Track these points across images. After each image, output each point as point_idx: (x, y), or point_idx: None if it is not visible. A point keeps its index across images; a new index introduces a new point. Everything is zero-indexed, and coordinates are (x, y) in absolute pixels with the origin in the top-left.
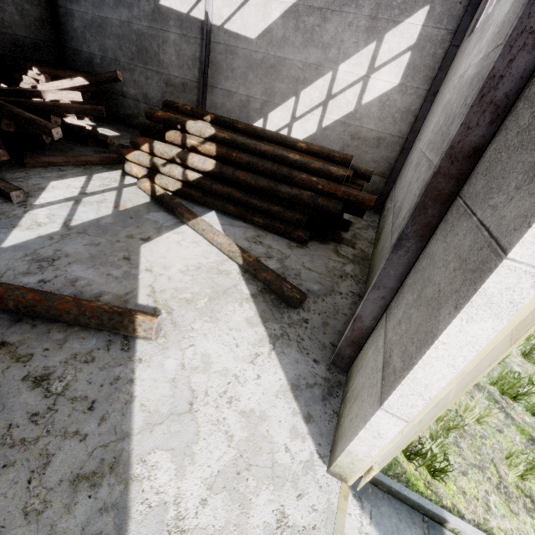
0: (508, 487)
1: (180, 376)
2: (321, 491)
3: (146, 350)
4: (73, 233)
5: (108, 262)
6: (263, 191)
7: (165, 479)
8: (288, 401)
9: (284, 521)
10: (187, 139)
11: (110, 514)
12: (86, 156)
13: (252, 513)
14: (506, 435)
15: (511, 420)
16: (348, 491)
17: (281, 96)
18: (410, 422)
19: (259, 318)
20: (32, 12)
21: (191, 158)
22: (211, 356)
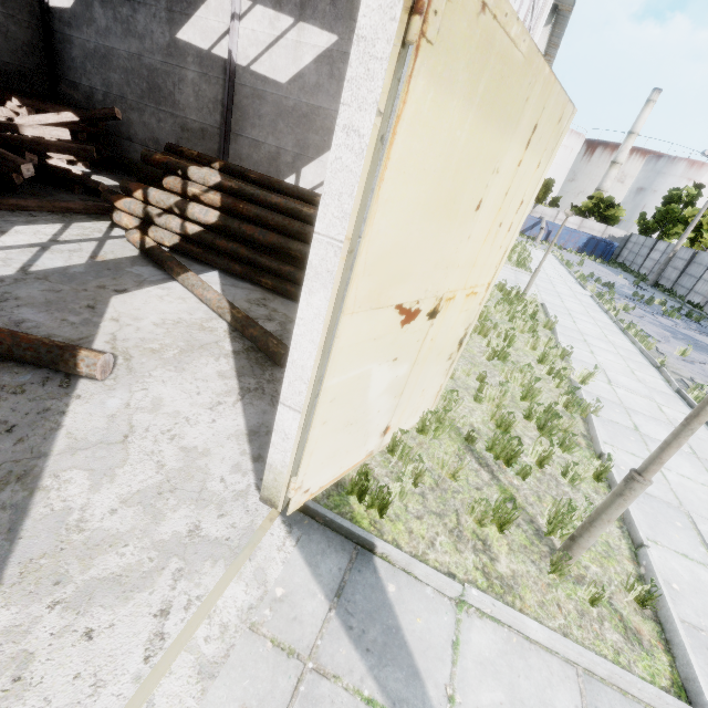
0: (463, 532)
1: (122, 413)
2: (247, 514)
3: (89, 389)
4: (30, 278)
5: (66, 308)
6: (274, 249)
7: (76, 491)
8: (240, 443)
9: (197, 532)
10: (188, 186)
11: (7, 512)
12: (67, 202)
13: (164, 524)
14: (483, 492)
15: (496, 482)
16: (276, 516)
17: (315, 149)
18: (303, 413)
19: (235, 373)
20: (19, 35)
21: (191, 208)
22: (165, 400)
